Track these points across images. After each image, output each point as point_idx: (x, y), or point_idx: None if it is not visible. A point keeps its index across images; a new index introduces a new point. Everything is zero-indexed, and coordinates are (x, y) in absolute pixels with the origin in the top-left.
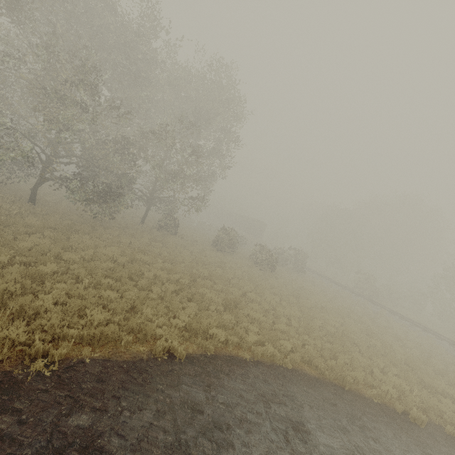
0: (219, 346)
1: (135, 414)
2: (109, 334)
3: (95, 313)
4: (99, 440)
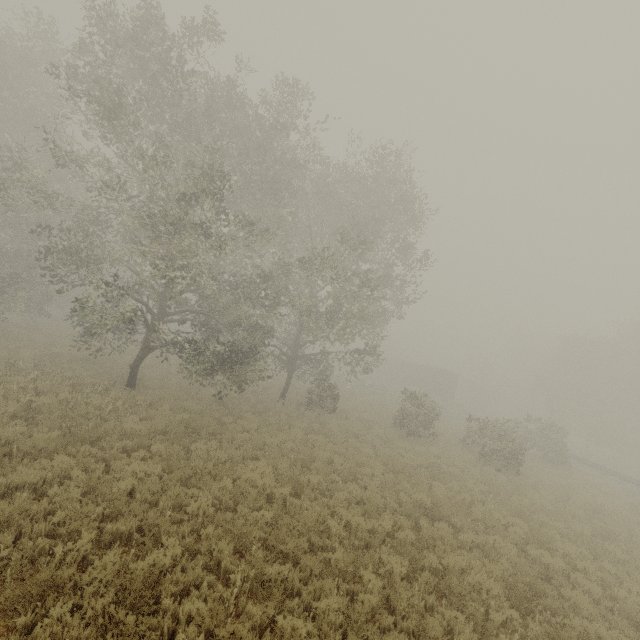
0: None
1: None
2: None
3: None
4: None
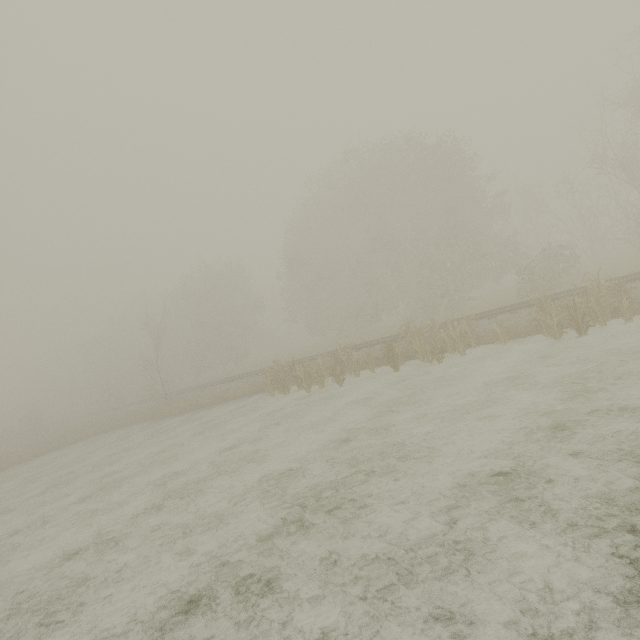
0: None
1: None
2: None
3: None
4: None
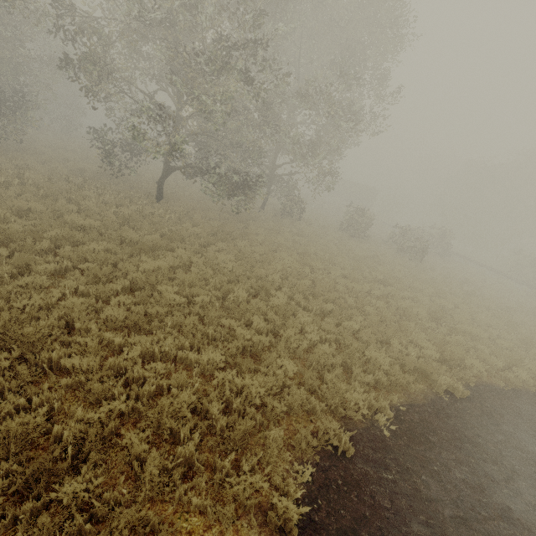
0: (472, 375)
1: (486, 464)
2: (411, 380)
3: (377, 356)
4: (491, 495)
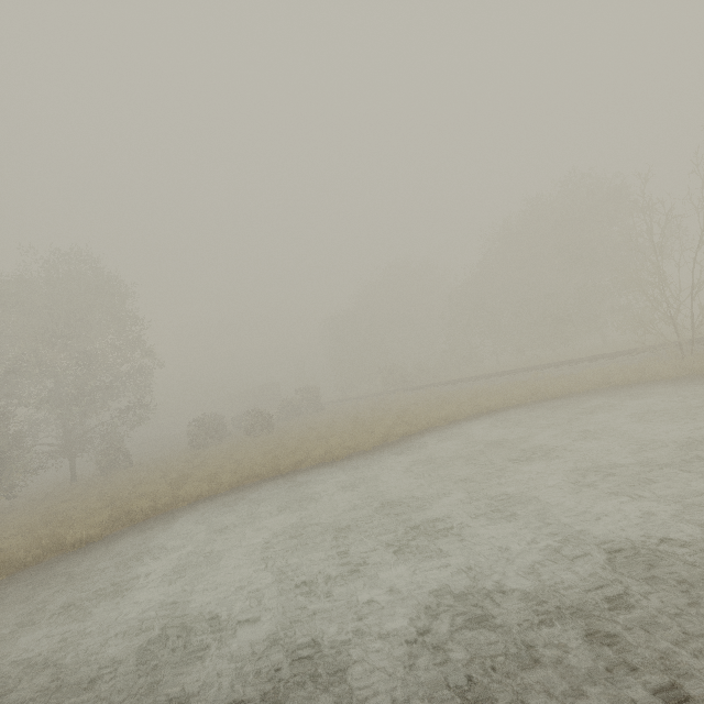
0: (150, 514)
1: (44, 578)
2: (8, 556)
3: None
4: (9, 598)
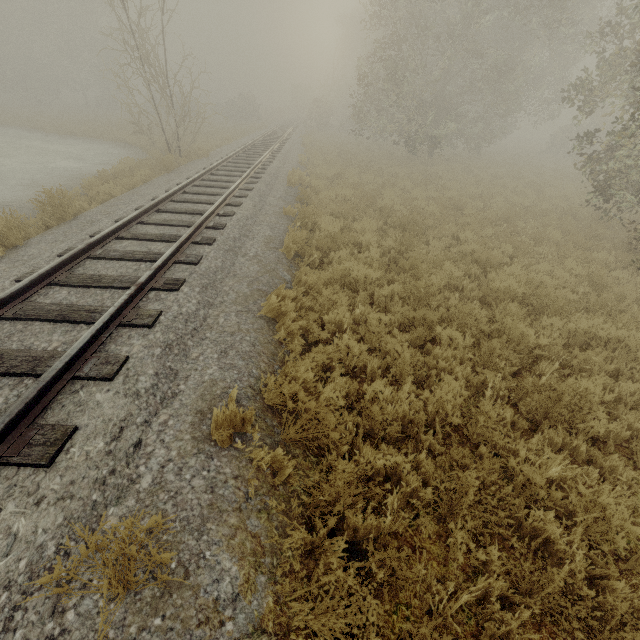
0: None
1: None
2: None
3: None
4: None
